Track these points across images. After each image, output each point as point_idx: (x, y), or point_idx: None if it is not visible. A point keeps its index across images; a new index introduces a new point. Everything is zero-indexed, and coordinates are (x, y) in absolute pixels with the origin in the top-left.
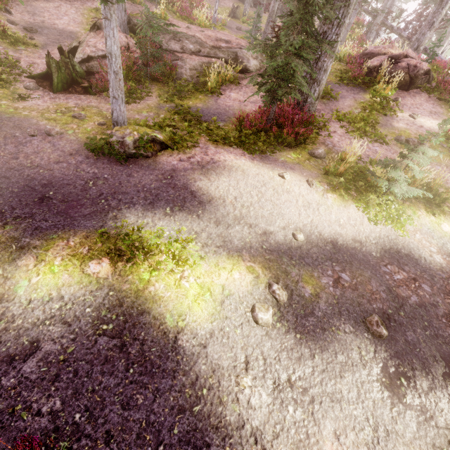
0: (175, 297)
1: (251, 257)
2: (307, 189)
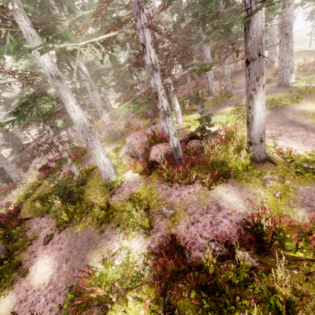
0: None
1: None
2: None
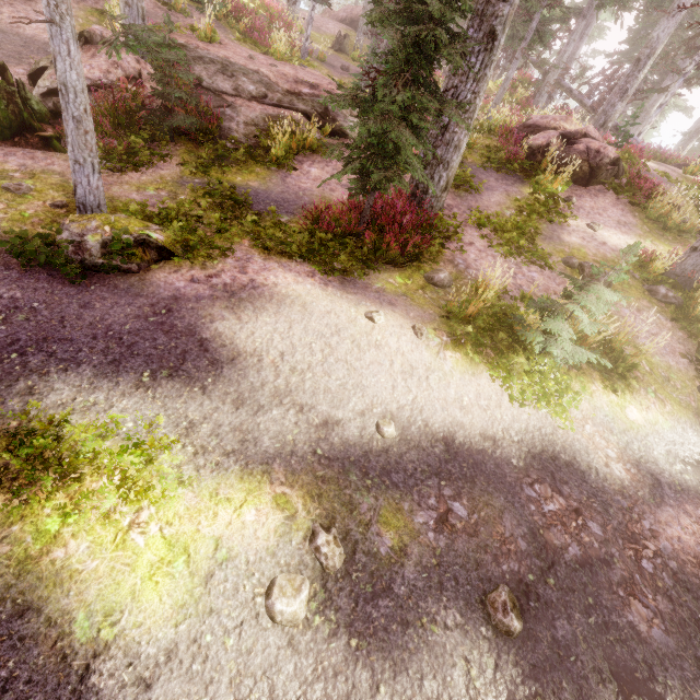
0: (107, 571)
1: (288, 475)
2: (412, 342)
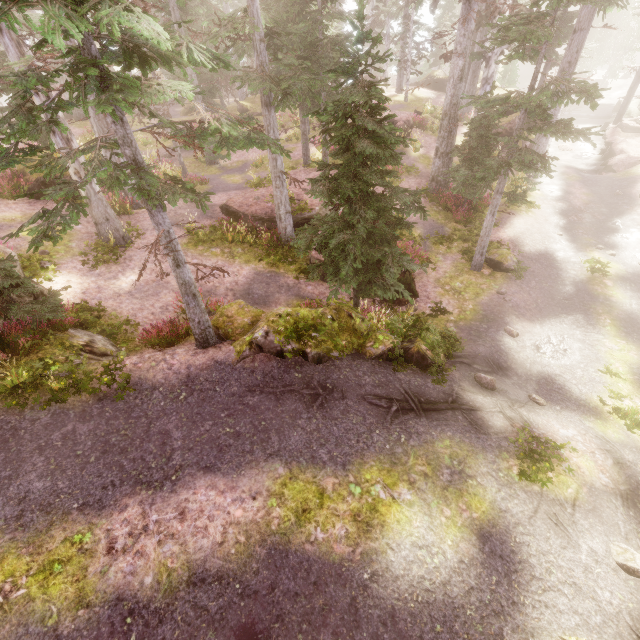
0: (614, 269)
1: (583, 249)
2: (528, 218)
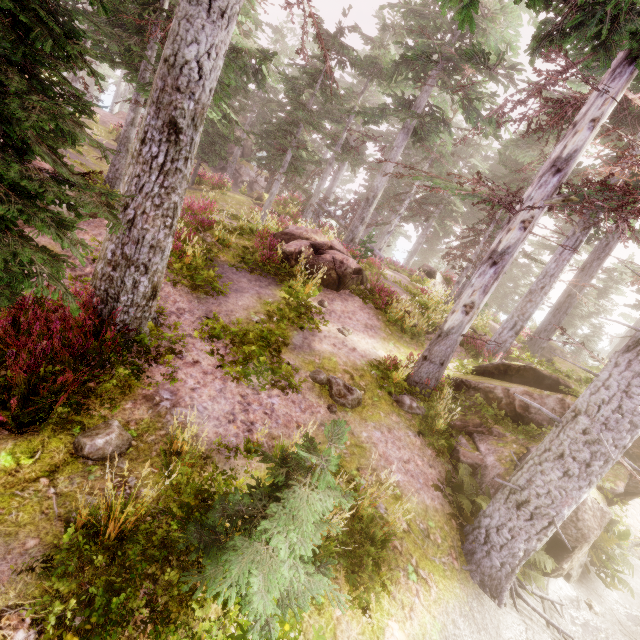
0: None
1: None
2: None
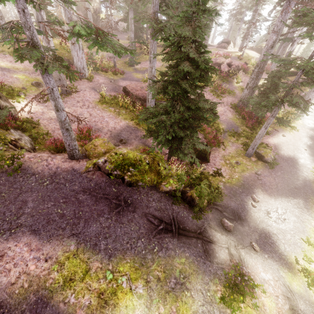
0: None
1: None
2: (289, 135)
